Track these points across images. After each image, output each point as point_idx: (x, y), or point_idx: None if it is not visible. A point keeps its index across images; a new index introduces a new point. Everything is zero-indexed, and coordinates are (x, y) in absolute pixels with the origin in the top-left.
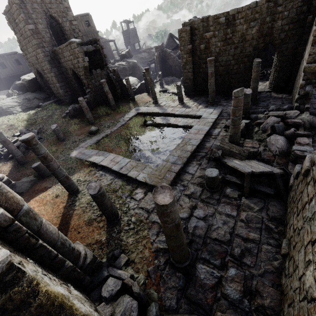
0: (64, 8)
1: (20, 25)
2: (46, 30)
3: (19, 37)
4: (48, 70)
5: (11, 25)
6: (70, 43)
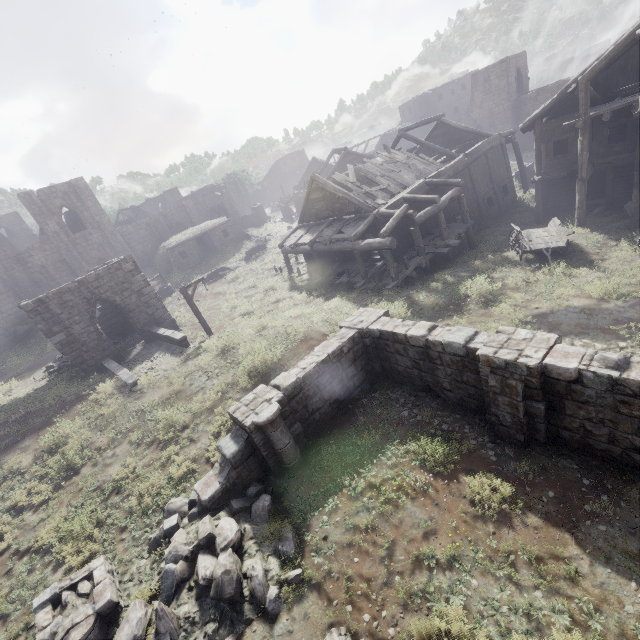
0: (524, 59)
1: (494, 81)
2: (514, 82)
3: (476, 95)
4: (505, 120)
5: (474, 85)
6: (559, 84)
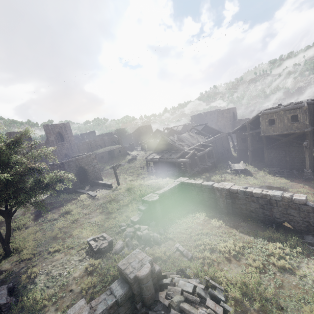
0: (235, 109)
1: (225, 114)
2: (232, 116)
3: (219, 118)
4: (229, 127)
5: (218, 114)
6: (247, 119)
